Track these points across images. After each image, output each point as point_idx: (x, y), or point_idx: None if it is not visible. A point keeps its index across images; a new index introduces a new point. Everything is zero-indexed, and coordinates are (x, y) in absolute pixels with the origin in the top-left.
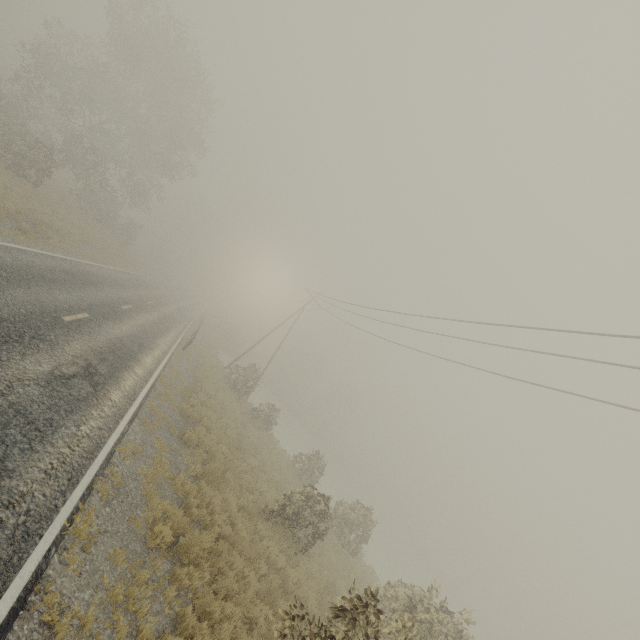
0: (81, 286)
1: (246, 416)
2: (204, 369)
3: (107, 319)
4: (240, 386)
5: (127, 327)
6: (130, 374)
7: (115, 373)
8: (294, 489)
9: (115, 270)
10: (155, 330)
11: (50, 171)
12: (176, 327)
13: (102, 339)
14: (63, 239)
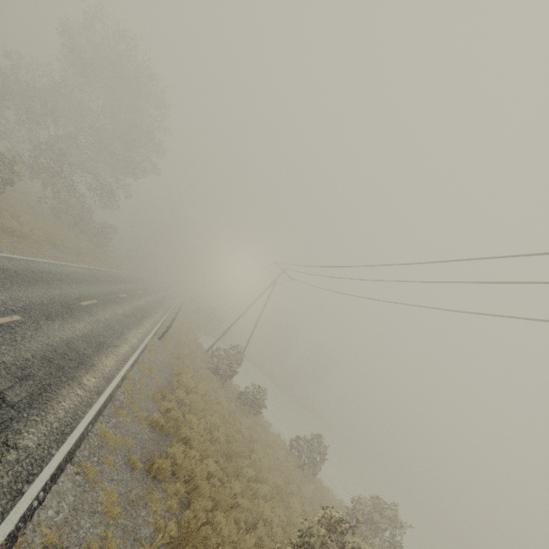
0: (23, 284)
1: (233, 404)
2: (183, 357)
3: (53, 319)
4: (223, 370)
5: (83, 325)
6: (72, 389)
7: (43, 394)
8: (311, 520)
9: (84, 268)
10: (124, 323)
11: (10, 178)
12: (152, 317)
13: (34, 346)
14: (19, 240)
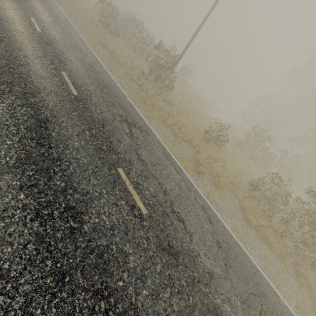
0: None
1: None
2: None
3: None
4: None
5: None
6: None
7: None
8: (97, 2)
9: None
10: None
11: None
12: None
13: None
14: None
